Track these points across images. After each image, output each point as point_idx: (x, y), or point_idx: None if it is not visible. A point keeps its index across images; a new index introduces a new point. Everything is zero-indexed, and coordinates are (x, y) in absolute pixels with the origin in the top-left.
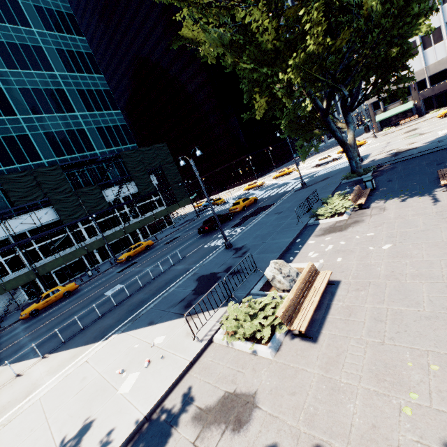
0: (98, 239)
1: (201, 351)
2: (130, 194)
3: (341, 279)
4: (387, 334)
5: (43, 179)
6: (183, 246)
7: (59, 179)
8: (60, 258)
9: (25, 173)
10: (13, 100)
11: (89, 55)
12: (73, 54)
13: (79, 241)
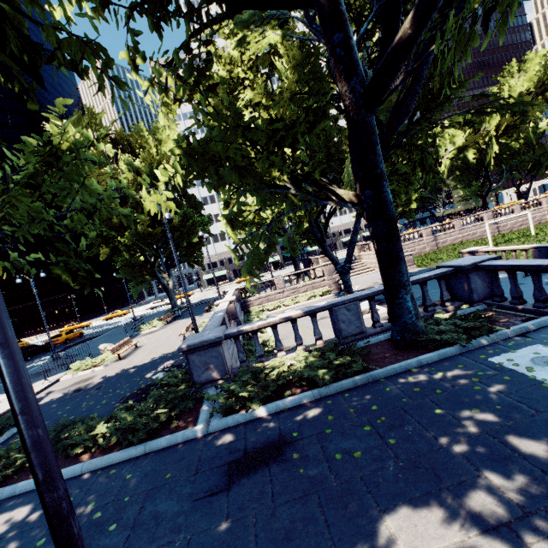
0: None
1: (52, 384)
2: None
3: (145, 344)
4: (156, 348)
5: None
6: None
7: None
8: None
9: None
10: None
11: None
12: None
13: None
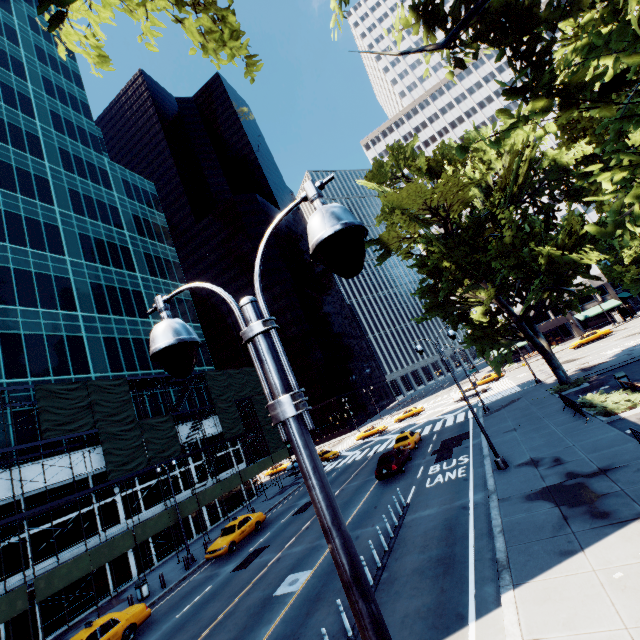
0: (157, 514)
1: None
2: (200, 438)
3: None
4: None
5: (99, 398)
6: (364, 501)
7: (120, 400)
8: (86, 555)
9: (77, 385)
10: (79, 294)
11: (176, 264)
12: (160, 260)
13: (108, 524)
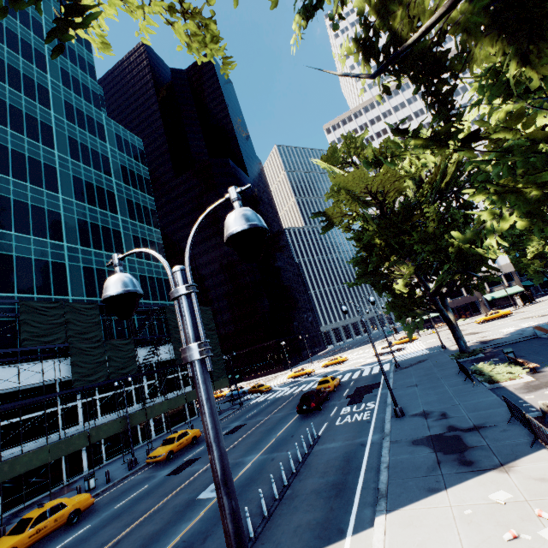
0: (111, 421)
1: None
2: (155, 361)
3: None
4: None
5: (73, 317)
6: (284, 430)
7: (91, 322)
8: (46, 448)
9: (56, 305)
10: (67, 227)
11: (153, 211)
12: (140, 207)
13: (68, 424)
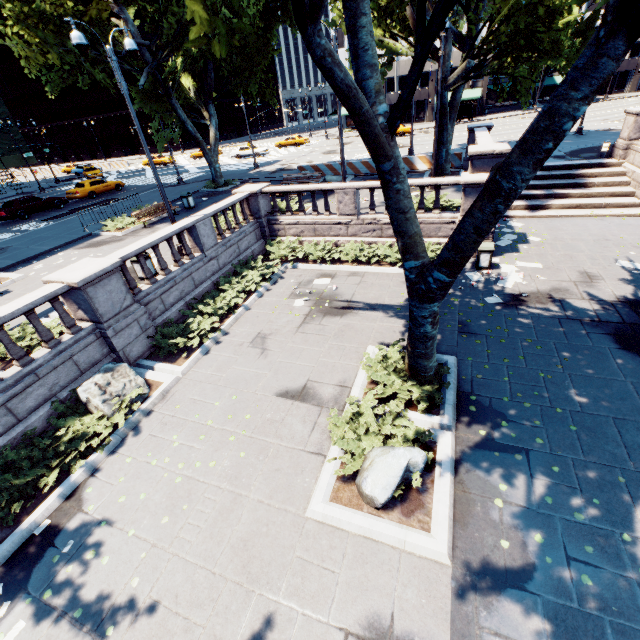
0: None
1: None
2: None
3: (15, 290)
4: None
5: None
6: None
7: None
8: None
9: None
10: None
11: None
12: None
13: None
